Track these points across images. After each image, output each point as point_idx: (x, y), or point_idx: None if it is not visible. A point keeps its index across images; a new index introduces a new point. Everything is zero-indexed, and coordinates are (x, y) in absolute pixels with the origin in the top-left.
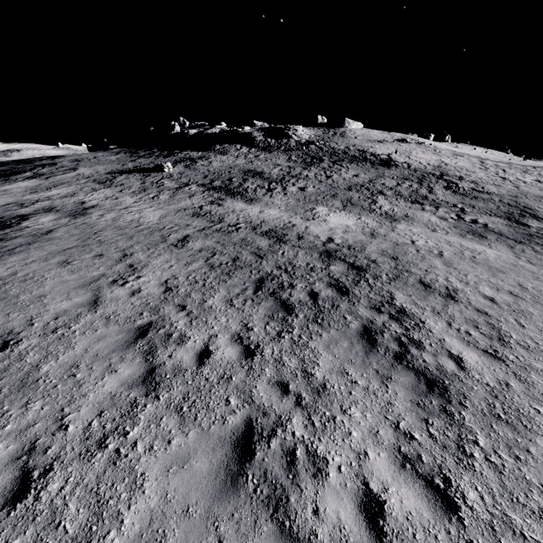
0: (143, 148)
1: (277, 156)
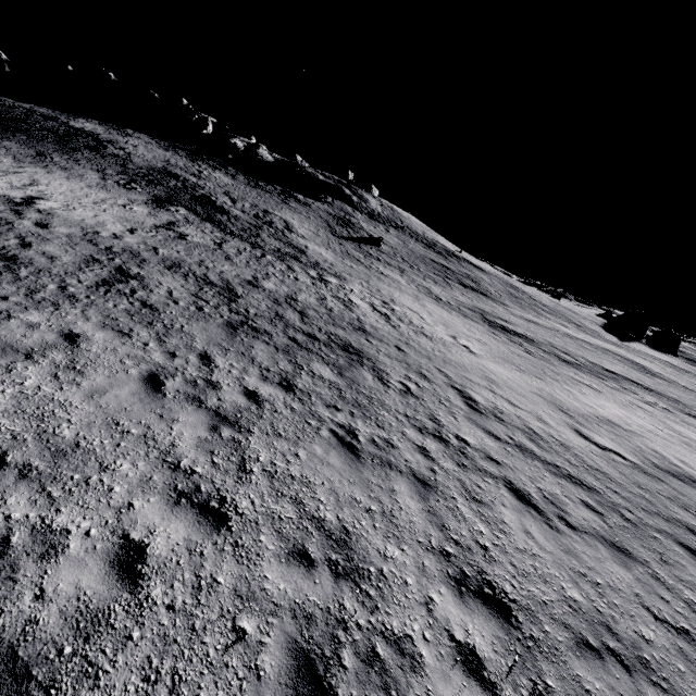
0: (198, 154)
1: (404, 236)
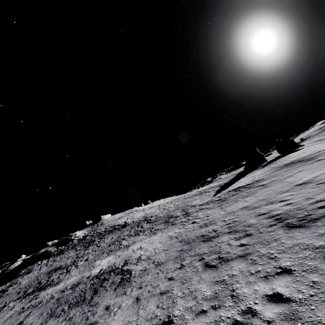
0: None
1: (68, 253)
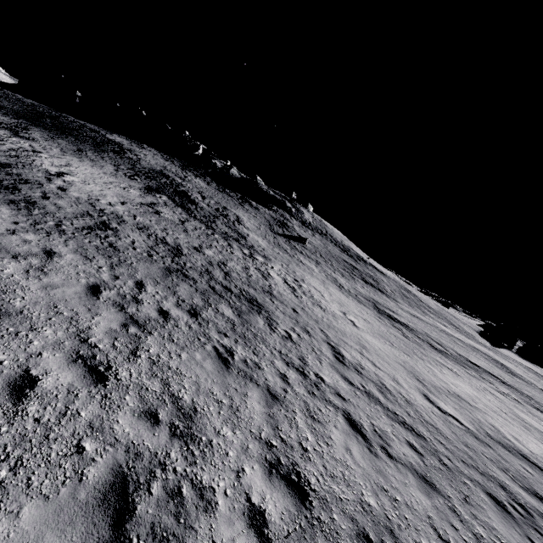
0: (188, 166)
1: (326, 241)
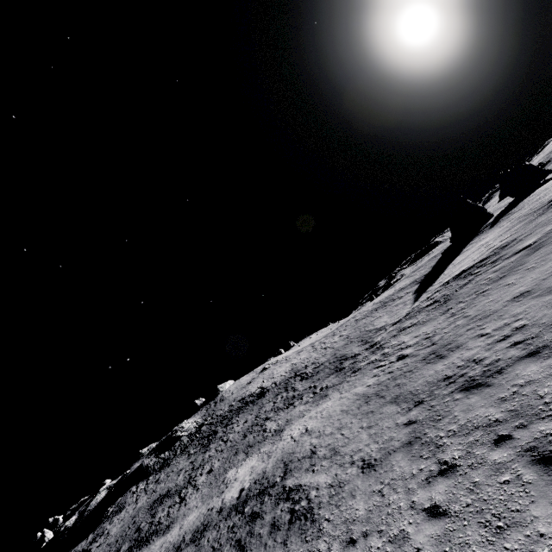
0: None
1: (176, 463)
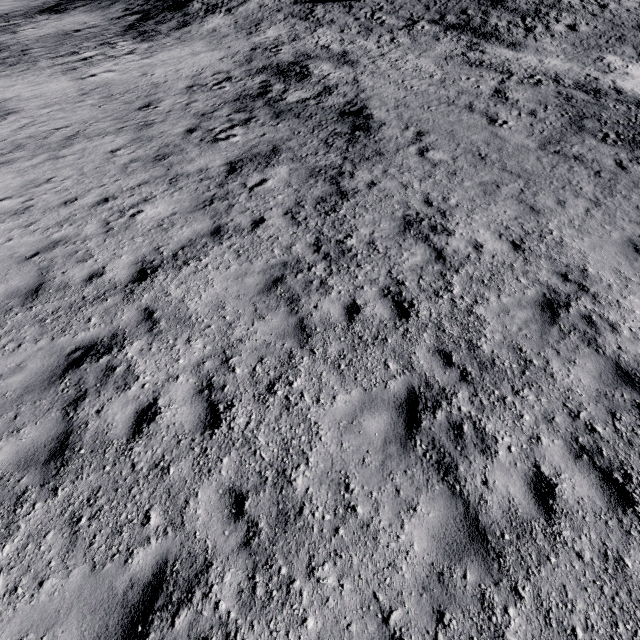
0: None
1: None
